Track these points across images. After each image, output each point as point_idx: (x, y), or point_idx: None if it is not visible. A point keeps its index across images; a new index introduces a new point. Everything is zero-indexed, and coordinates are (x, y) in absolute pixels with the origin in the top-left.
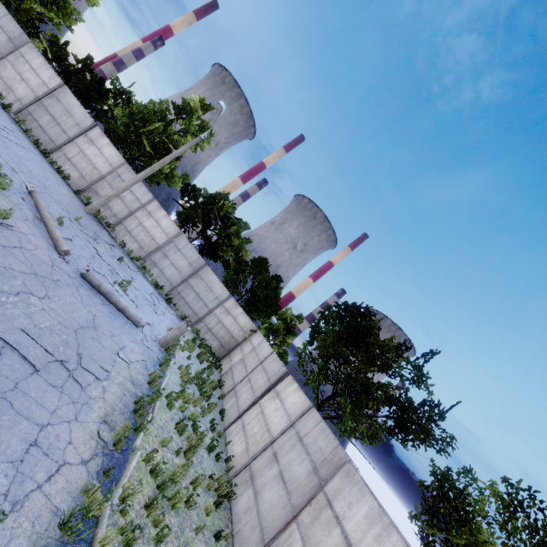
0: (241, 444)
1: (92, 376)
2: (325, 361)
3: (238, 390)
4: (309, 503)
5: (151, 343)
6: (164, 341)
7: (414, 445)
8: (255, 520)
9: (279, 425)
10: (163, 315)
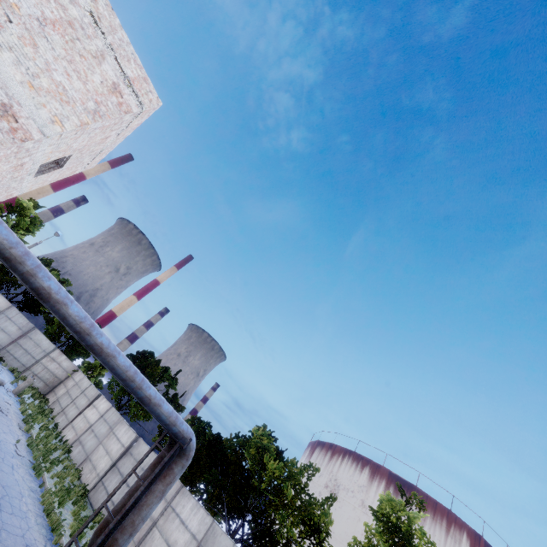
0: (73, 434)
1: (6, 411)
2: None
3: (67, 411)
4: (107, 437)
5: (10, 393)
6: (17, 391)
7: None
8: (83, 453)
9: (95, 419)
10: (2, 373)
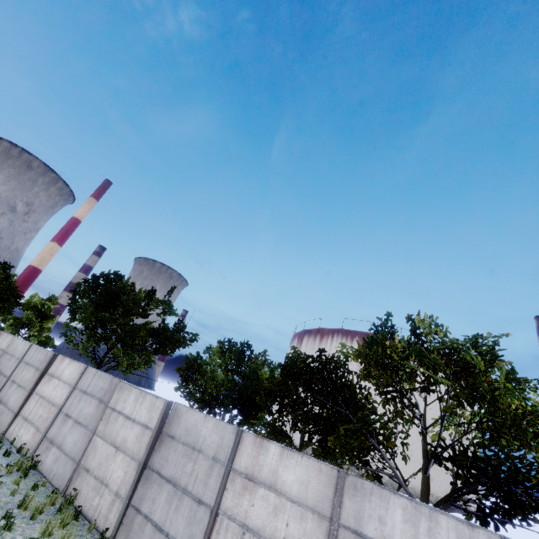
0: (29, 431)
1: None
2: (91, 329)
3: (3, 397)
4: (101, 419)
5: None
6: None
7: (172, 351)
8: (66, 459)
9: (62, 395)
10: None
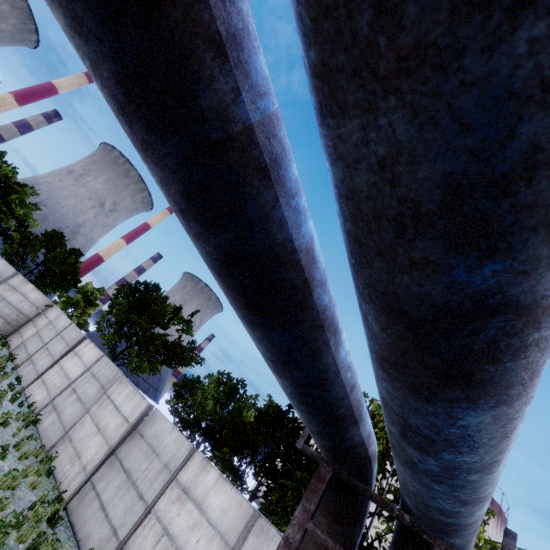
0: (43, 393)
1: None
2: (120, 325)
3: (35, 358)
4: (97, 402)
5: None
6: None
7: (176, 367)
8: (59, 425)
9: (77, 372)
10: None
